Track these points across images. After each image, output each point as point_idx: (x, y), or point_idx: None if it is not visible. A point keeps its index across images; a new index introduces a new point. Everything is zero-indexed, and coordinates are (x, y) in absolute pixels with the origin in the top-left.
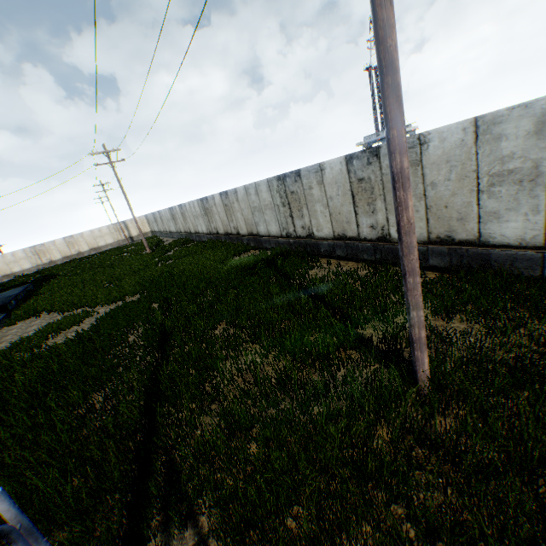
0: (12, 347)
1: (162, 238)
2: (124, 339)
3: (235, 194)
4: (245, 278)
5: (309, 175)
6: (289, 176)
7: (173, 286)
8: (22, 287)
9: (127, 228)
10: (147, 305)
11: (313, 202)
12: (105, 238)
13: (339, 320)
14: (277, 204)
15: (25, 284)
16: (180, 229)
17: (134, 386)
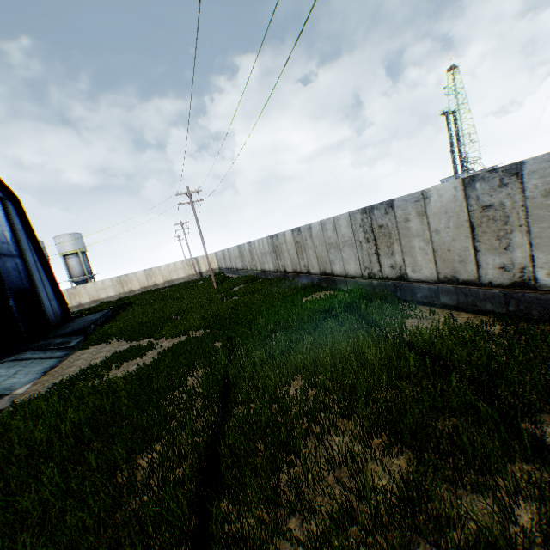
0: (78, 373)
1: (228, 274)
2: (182, 382)
3: (308, 231)
4: (320, 322)
5: (405, 205)
6: (378, 207)
7: (238, 324)
8: (103, 312)
9: (198, 263)
10: (209, 344)
11: (409, 237)
12: (178, 272)
13: (483, 401)
14: (359, 240)
15: (106, 310)
16: (246, 267)
17: (186, 453)
